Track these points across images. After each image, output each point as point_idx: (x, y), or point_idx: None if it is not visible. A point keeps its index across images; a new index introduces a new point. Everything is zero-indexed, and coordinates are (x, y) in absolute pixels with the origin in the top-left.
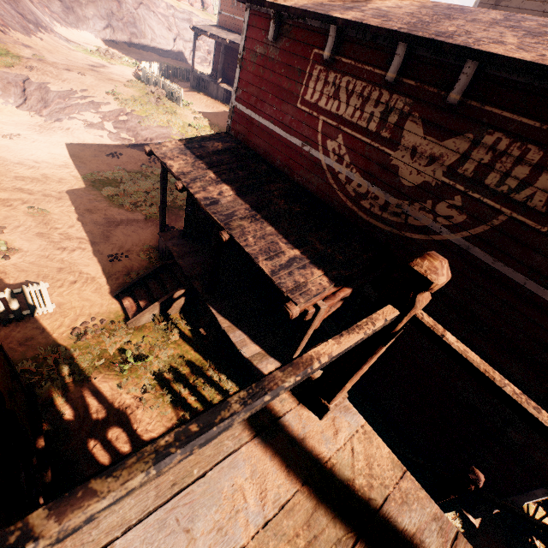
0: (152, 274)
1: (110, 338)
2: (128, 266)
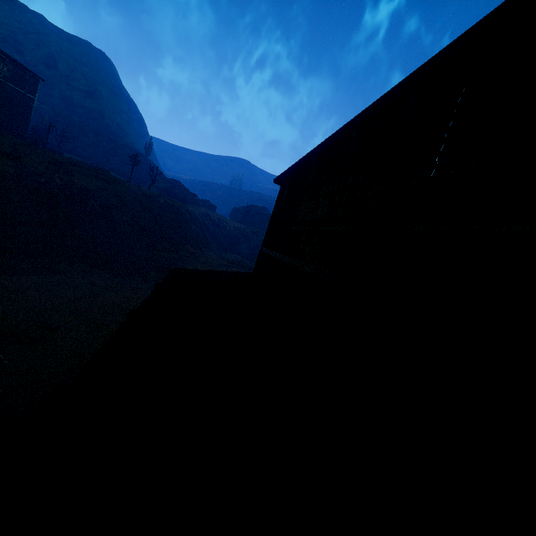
0: None
1: None
2: None
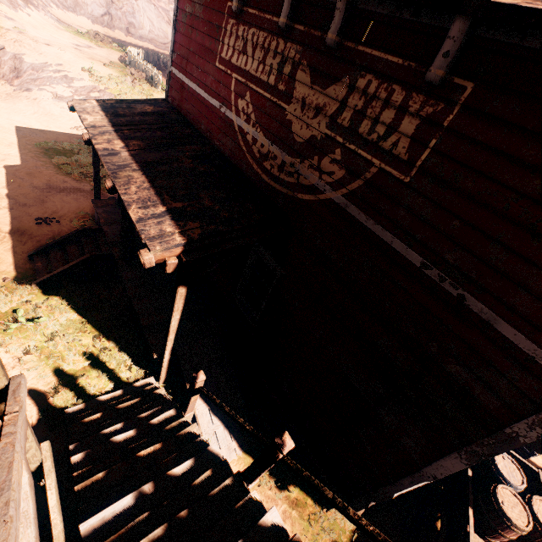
0: (73, 238)
1: (7, 296)
2: (55, 231)
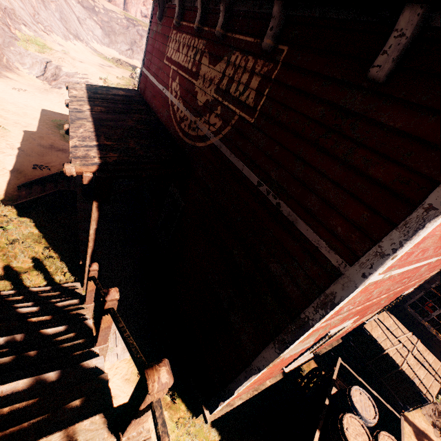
0: (53, 178)
1: None
2: (45, 174)
